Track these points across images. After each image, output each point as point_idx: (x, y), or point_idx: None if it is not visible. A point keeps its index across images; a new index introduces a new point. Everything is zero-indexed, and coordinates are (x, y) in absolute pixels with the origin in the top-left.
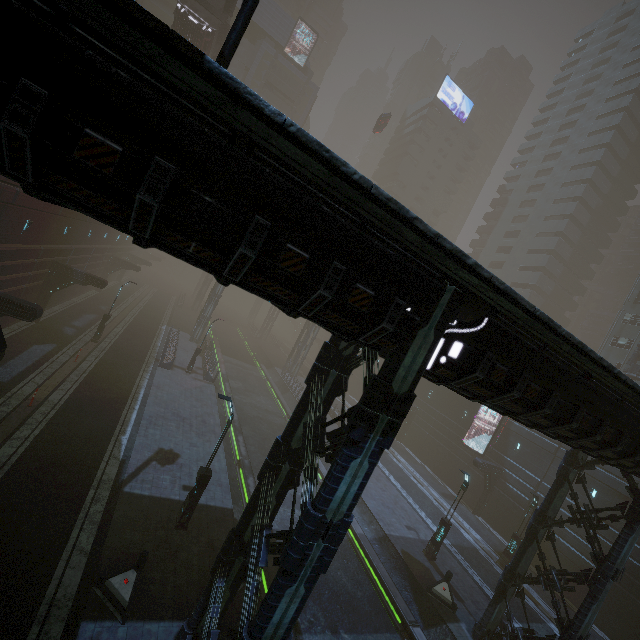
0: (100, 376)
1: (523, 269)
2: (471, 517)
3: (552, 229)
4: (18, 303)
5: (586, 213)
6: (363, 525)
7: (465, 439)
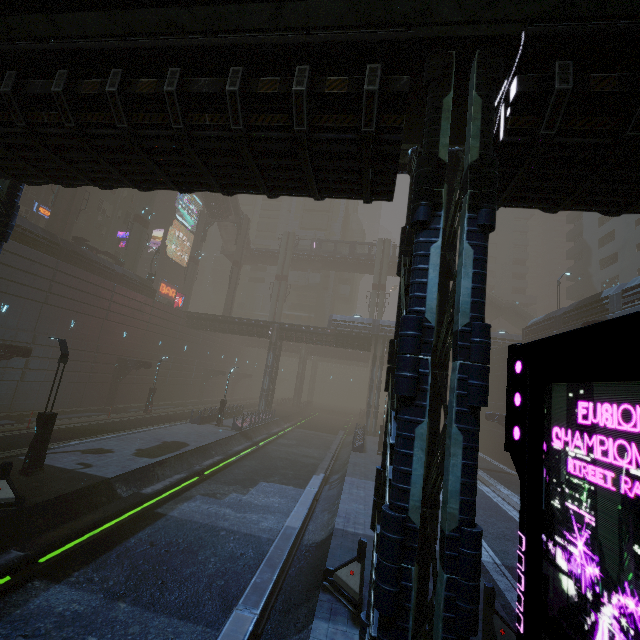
0: (118, 423)
1: None
2: None
3: None
4: (15, 346)
5: None
6: (322, 529)
7: None
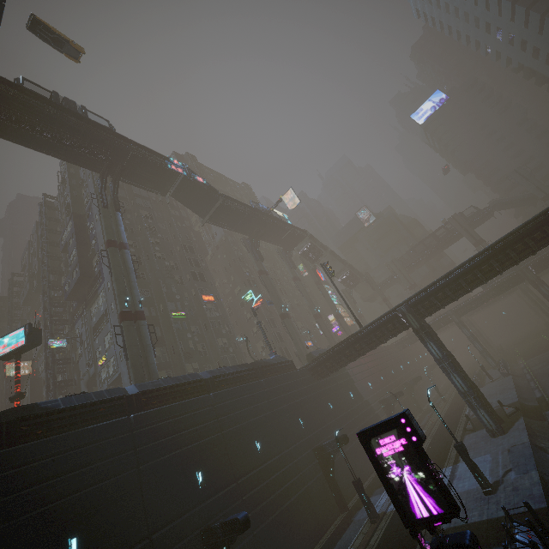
0: (451, 407)
1: None
2: None
3: None
4: (395, 393)
5: None
6: None
7: None
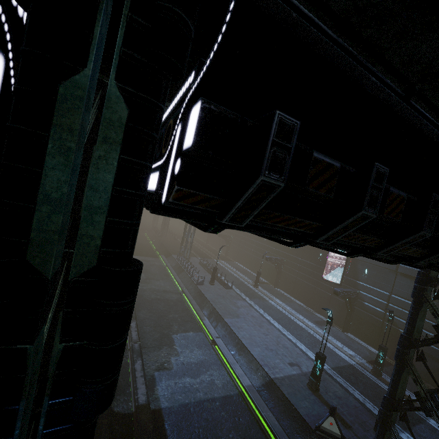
0: None
1: None
2: (342, 336)
3: None
4: None
5: None
6: (251, 374)
7: (324, 275)
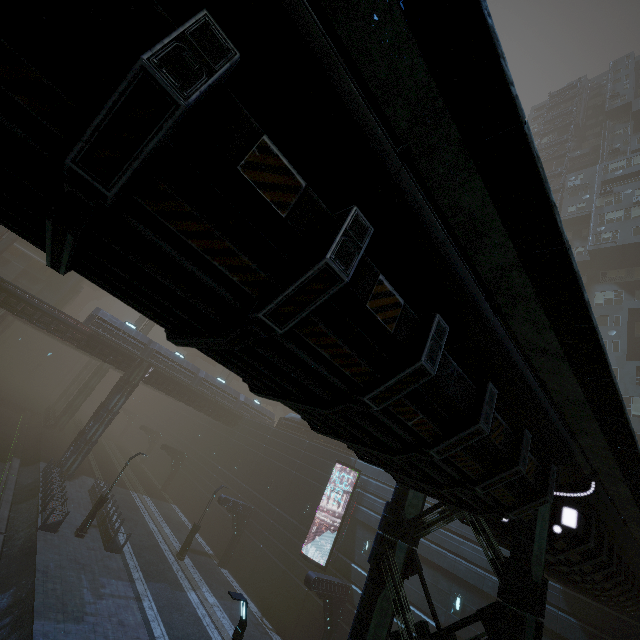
0: None
1: None
2: None
3: None
4: None
5: None
6: None
7: (306, 546)
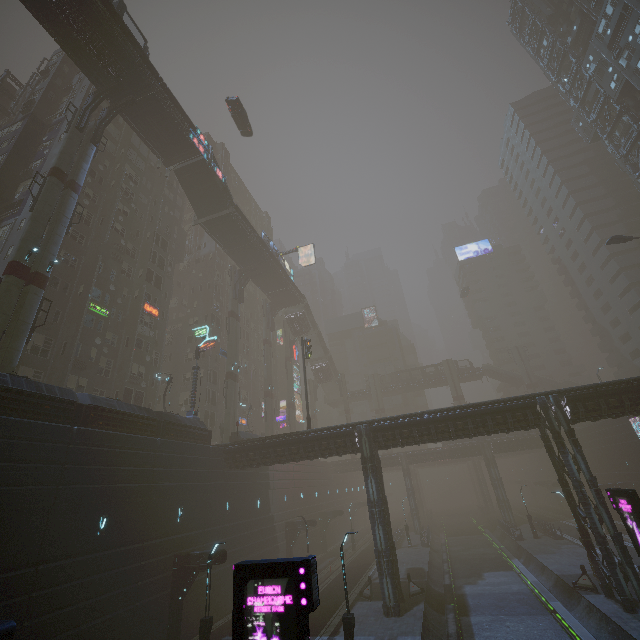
0: (358, 560)
1: (623, 295)
2: None
3: (603, 258)
4: (308, 520)
5: (614, 227)
6: (547, 582)
7: None
